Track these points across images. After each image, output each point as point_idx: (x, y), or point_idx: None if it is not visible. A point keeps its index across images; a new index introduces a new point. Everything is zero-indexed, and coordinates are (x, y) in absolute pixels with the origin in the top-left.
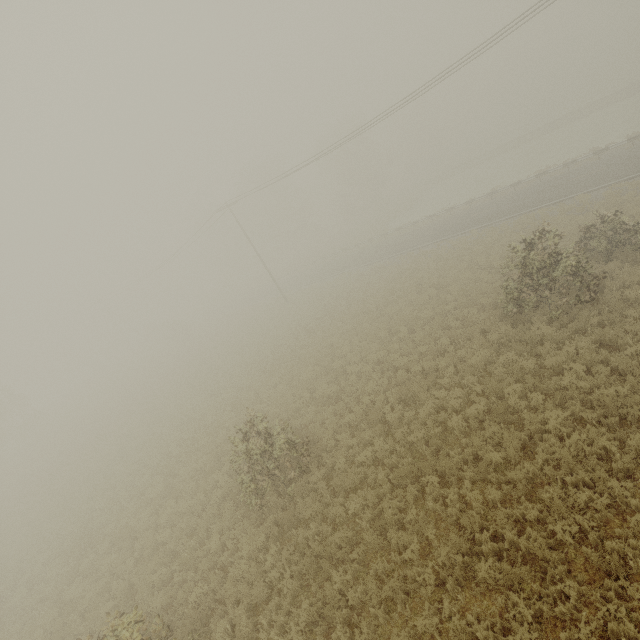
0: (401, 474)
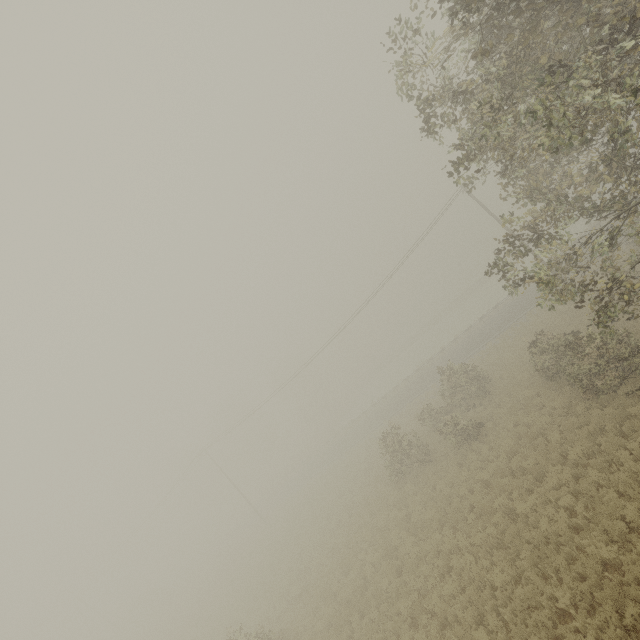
0: (339, 623)
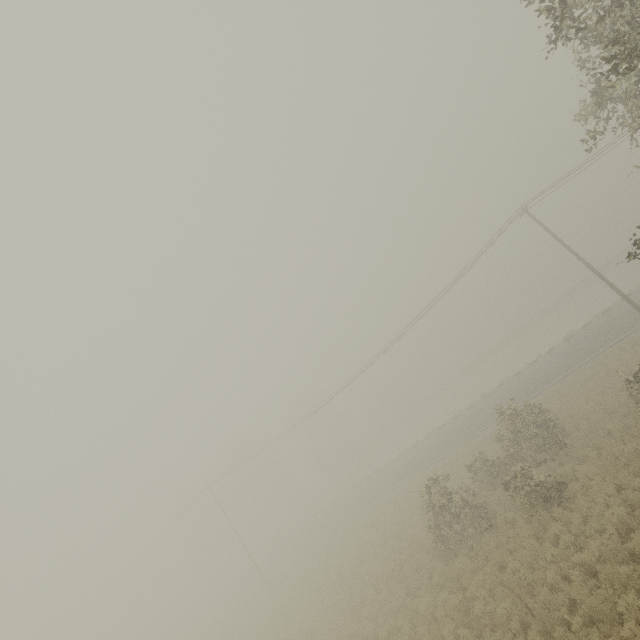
0: None
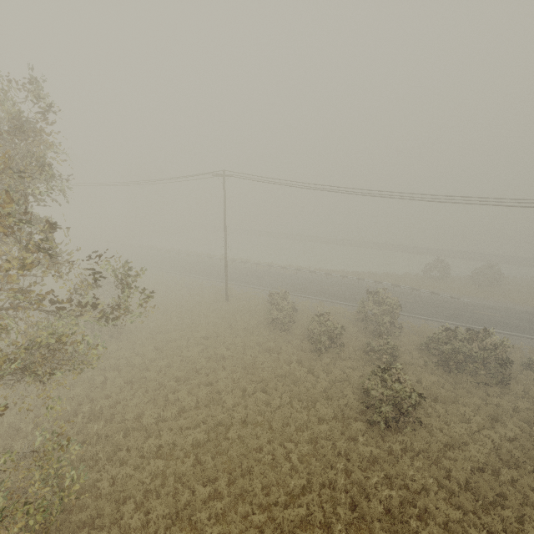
0: None
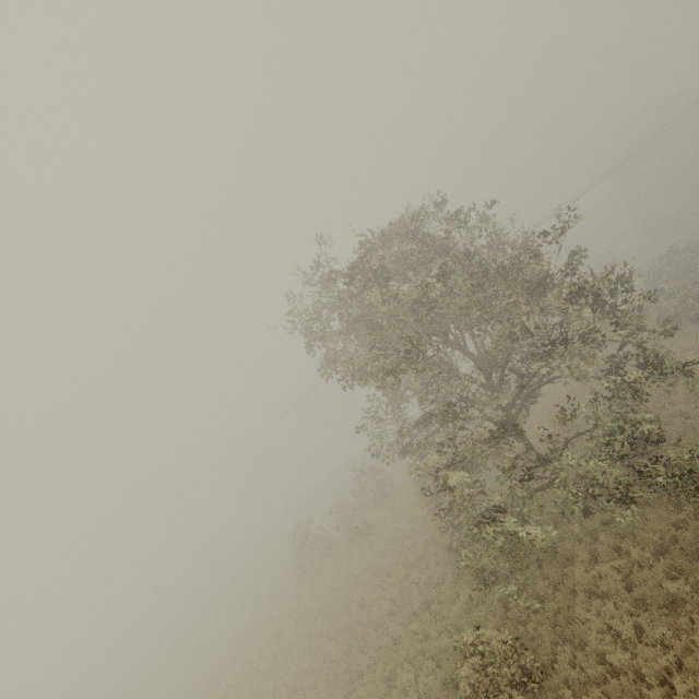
0: None
